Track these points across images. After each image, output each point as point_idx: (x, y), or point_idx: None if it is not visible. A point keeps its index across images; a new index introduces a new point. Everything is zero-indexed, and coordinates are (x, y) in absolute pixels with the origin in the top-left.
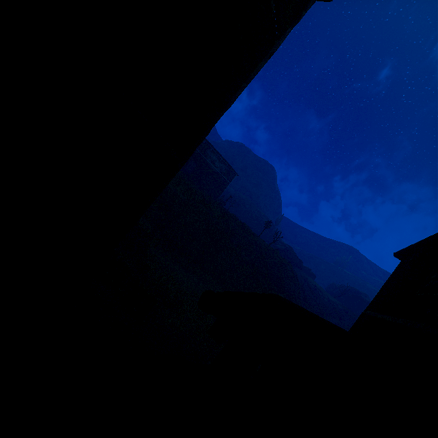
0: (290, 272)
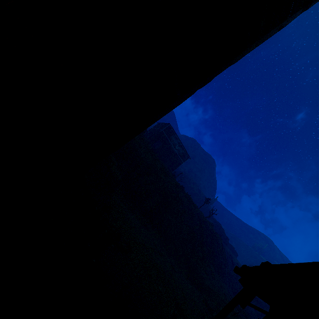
0: (220, 245)
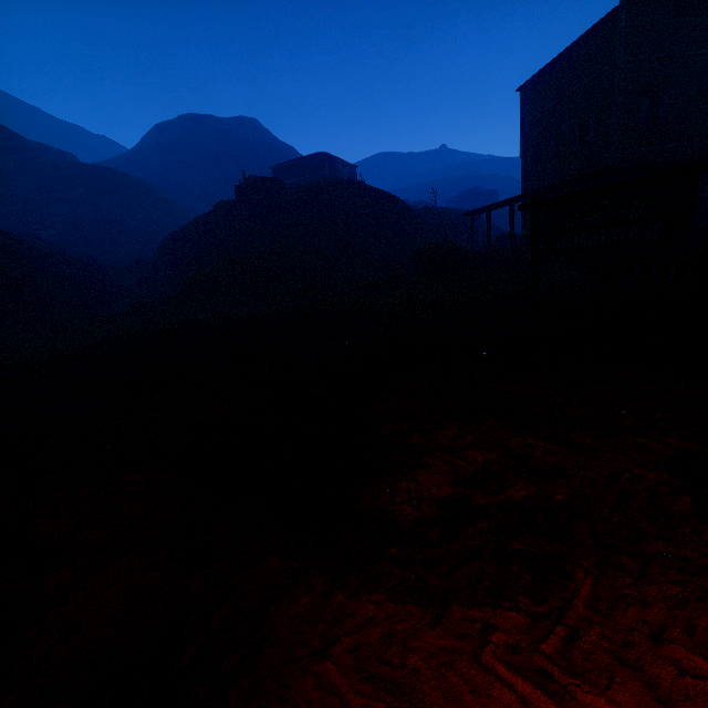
0: None
